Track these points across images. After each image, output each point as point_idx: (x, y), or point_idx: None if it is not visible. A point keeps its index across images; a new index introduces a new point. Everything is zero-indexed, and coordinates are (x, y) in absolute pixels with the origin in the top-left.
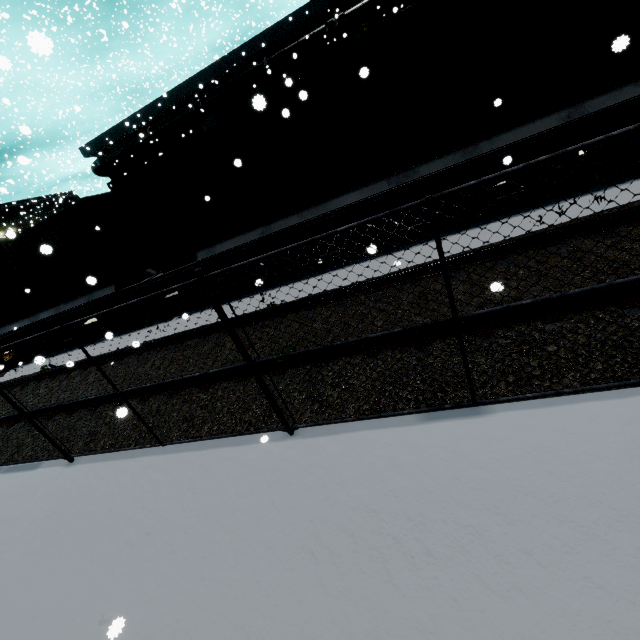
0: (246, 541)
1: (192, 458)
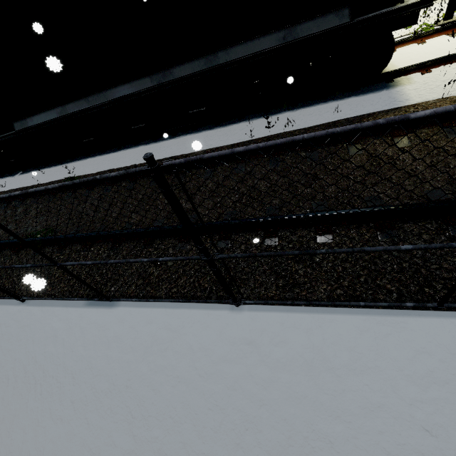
0: None
1: None
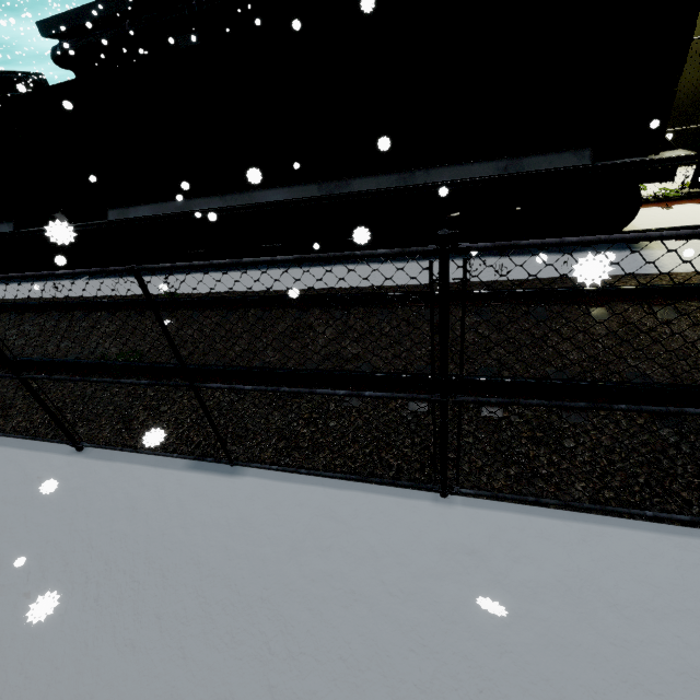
0: None
1: None
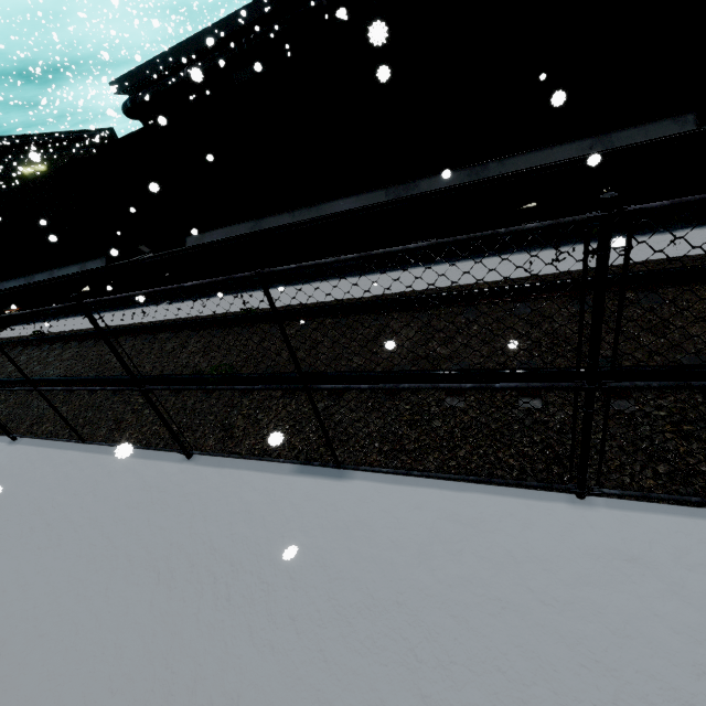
0: (116, 550)
1: (105, 461)
